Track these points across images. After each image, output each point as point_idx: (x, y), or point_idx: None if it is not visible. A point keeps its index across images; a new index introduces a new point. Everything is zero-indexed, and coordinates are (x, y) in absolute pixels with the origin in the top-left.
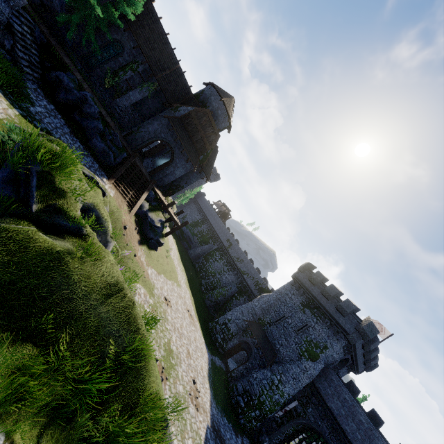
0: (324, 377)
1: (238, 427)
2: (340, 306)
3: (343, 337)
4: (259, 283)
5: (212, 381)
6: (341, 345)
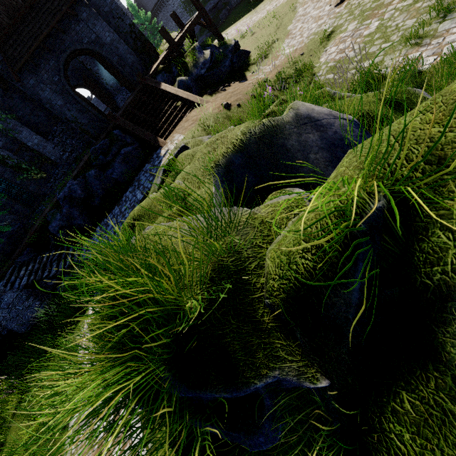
0: None
1: None
2: None
3: None
4: None
5: None
6: None
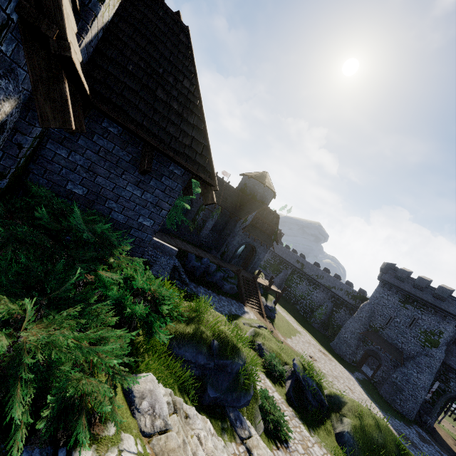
0: (450, 354)
1: (406, 420)
2: (436, 294)
3: (451, 319)
4: (349, 292)
5: (371, 397)
6: (453, 325)
